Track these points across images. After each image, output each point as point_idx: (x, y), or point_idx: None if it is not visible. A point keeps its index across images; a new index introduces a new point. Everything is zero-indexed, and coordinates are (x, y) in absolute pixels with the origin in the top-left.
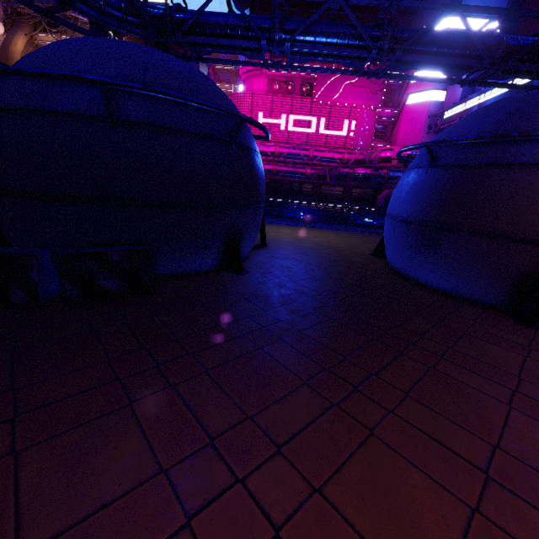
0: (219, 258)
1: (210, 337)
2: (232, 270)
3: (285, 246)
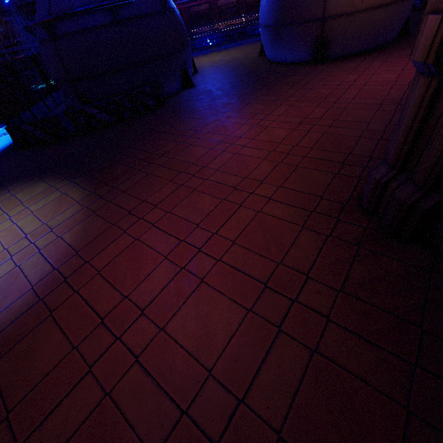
0: (181, 83)
1: (198, 105)
2: (189, 88)
3: (208, 68)
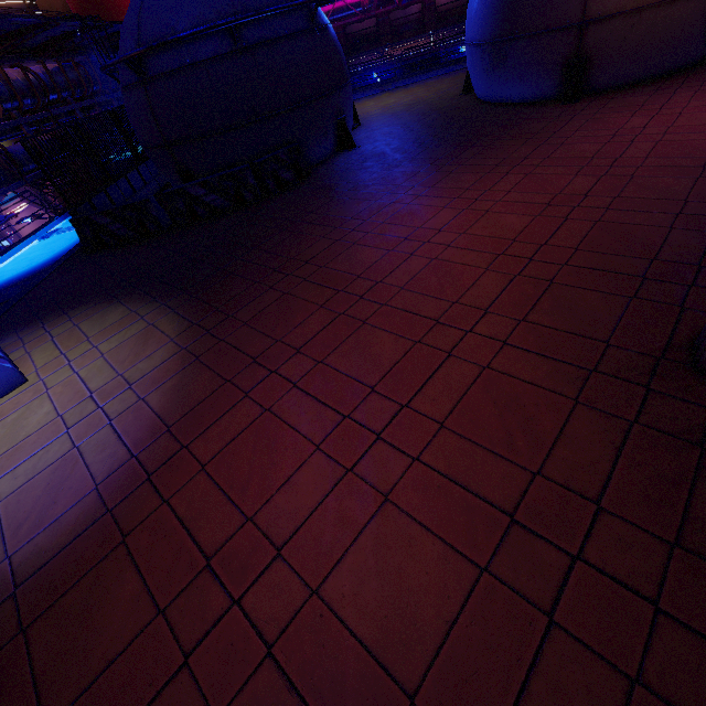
0: (335, 143)
1: (363, 177)
2: (347, 150)
3: (377, 118)
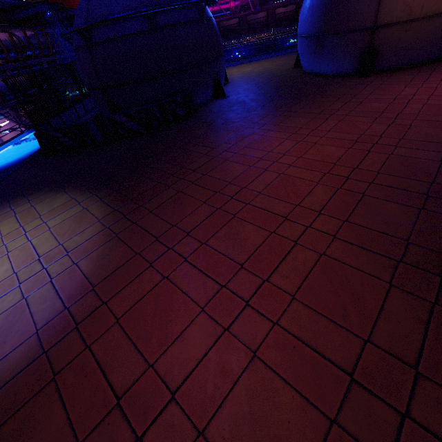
0: (213, 93)
1: (231, 116)
2: (220, 98)
3: (239, 79)
